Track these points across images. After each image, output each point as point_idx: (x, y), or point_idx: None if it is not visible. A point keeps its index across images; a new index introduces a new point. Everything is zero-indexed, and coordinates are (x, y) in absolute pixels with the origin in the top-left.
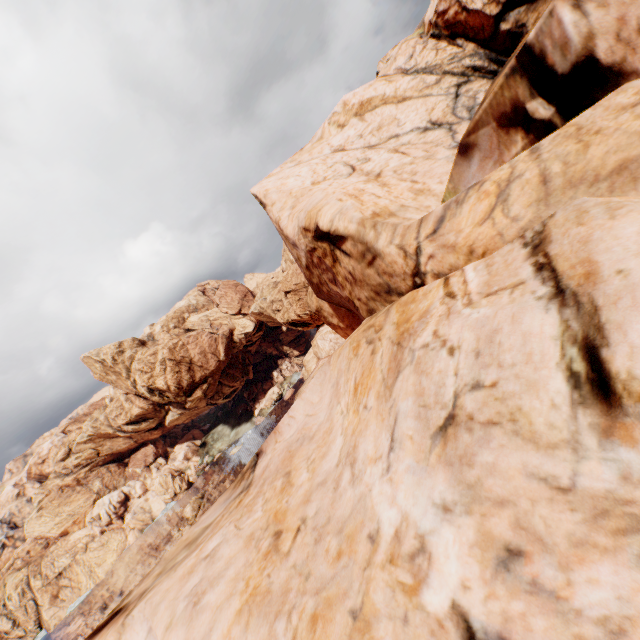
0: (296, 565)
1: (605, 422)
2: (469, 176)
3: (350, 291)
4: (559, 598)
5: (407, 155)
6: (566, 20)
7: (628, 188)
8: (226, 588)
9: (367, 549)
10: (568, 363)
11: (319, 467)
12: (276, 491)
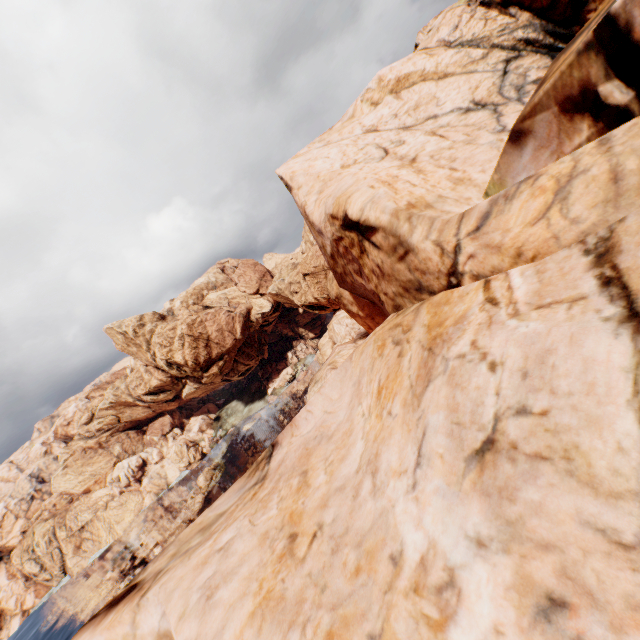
0: (311, 574)
1: None
2: (519, 167)
3: (376, 284)
4: None
5: (445, 138)
6: None
7: None
8: (239, 586)
9: (388, 571)
10: None
11: (337, 470)
12: (292, 490)
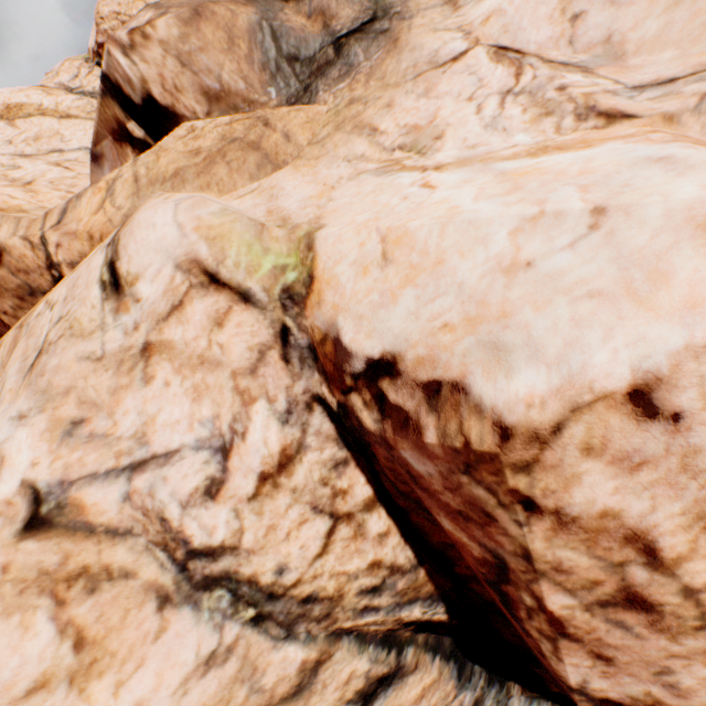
0: None
1: (118, 305)
2: None
3: None
4: (109, 436)
5: (72, 170)
6: (122, 62)
7: (182, 187)
8: None
9: None
10: (102, 277)
11: None
12: None
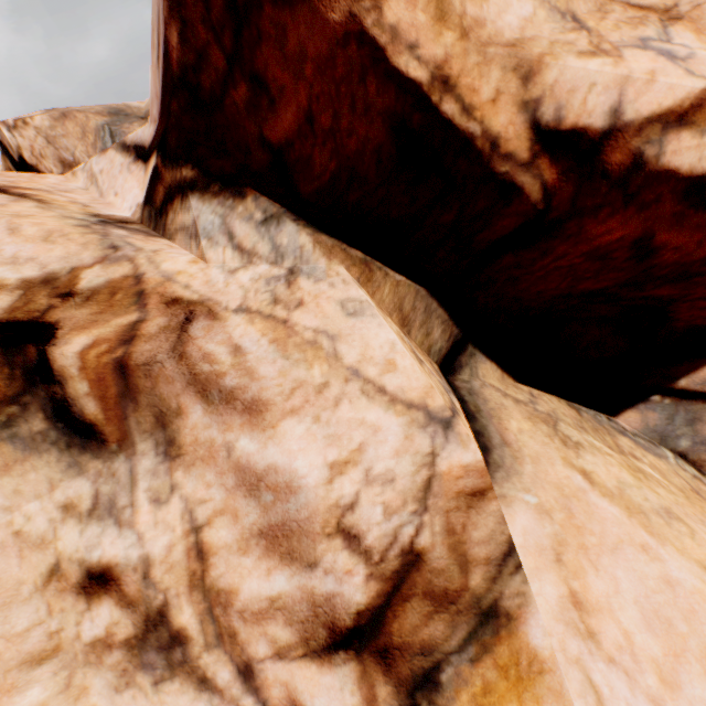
0: None
1: None
2: None
3: None
4: None
5: None
6: (7, 135)
7: None
8: None
9: None
10: None
11: None
12: None
